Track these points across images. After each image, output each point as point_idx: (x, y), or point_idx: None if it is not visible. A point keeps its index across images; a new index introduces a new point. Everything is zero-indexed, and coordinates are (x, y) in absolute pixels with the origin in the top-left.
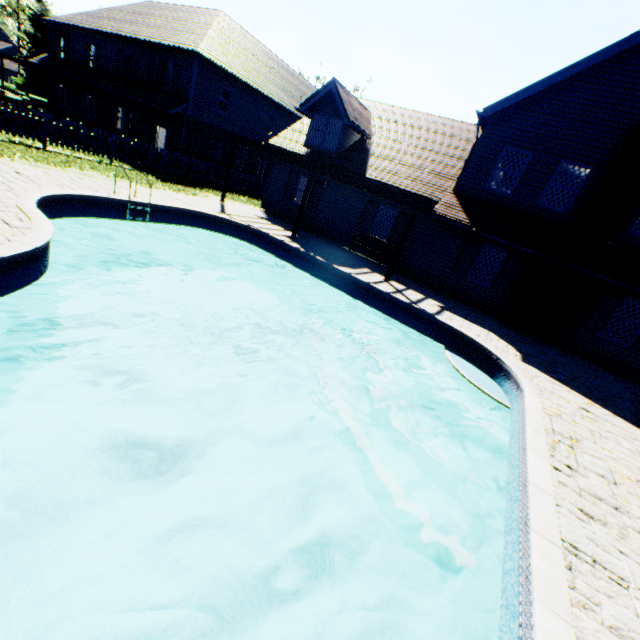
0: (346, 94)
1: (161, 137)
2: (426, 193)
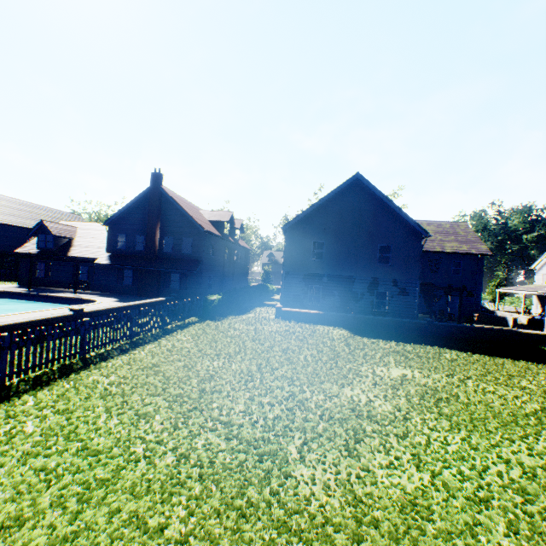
0: (53, 224)
1: None
2: (96, 256)
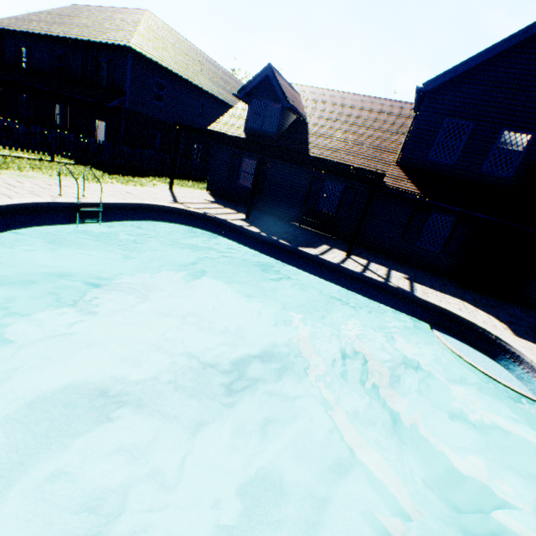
0: (281, 78)
1: (99, 129)
2: (370, 167)
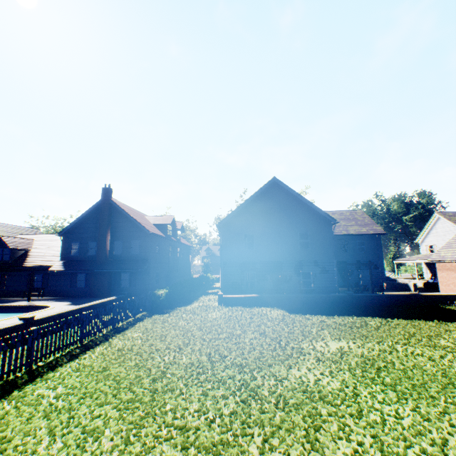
0: (11, 238)
1: None
2: (51, 264)
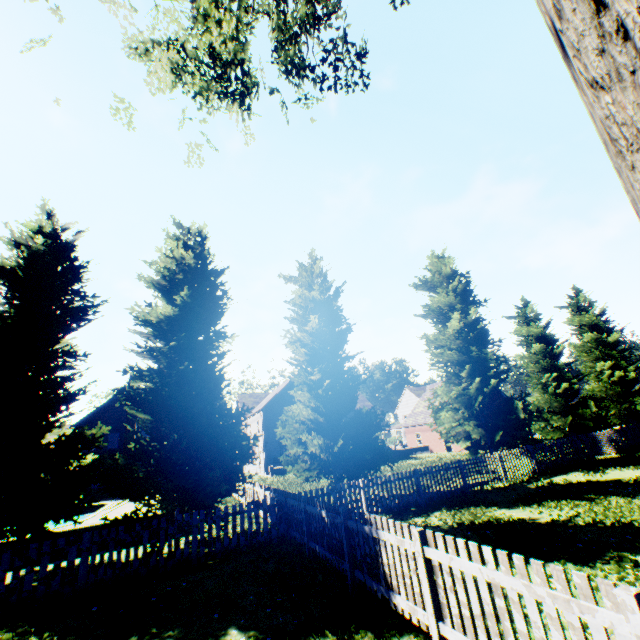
0: None
1: None
2: None
